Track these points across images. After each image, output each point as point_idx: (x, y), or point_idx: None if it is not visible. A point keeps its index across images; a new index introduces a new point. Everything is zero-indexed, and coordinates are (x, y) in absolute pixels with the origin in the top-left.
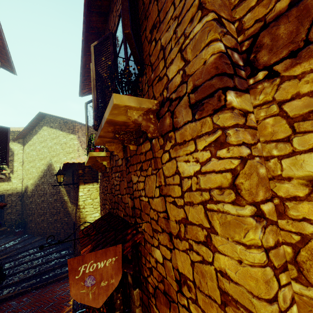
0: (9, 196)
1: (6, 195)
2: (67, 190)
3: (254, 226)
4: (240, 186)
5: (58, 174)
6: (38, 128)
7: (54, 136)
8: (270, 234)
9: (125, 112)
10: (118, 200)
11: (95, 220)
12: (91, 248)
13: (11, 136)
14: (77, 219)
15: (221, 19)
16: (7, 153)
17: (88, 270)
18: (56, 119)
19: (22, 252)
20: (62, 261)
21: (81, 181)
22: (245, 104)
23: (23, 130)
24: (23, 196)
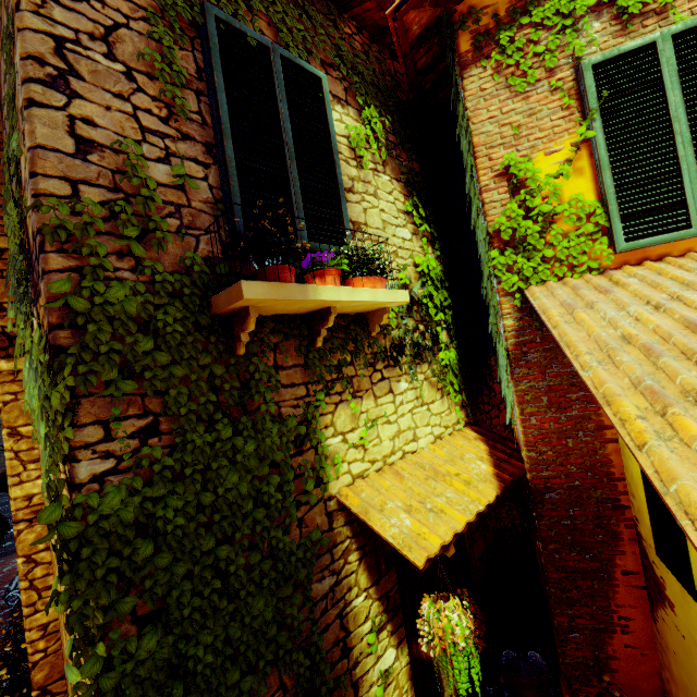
0: None
1: None
2: None
3: (7, 440)
4: (3, 418)
5: None
6: None
7: None
8: (25, 443)
9: None
10: None
11: None
12: None
13: None
14: None
15: (3, 305)
16: None
17: None
18: None
19: None
20: None
21: None
22: (19, 365)
23: None
24: None
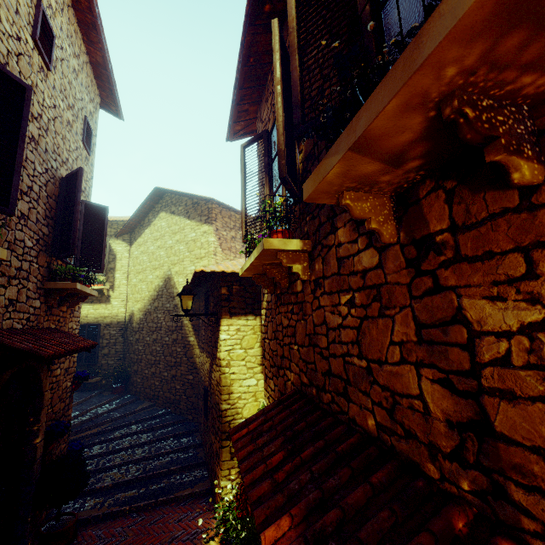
0: (106, 327)
1: (103, 326)
2: (194, 326)
3: None
4: None
5: (184, 293)
6: (153, 216)
7: (176, 229)
8: None
9: None
10: (345, 372)
11: (266, 408)
12: (299, 542)
13: (113, 229)
14: (213, 385)
15: None
16: (102, 252)
17: None
18: (181, 198)
19: (120, 426)
20: (182, 458)
21: (225, 310)
22: None
23: (130, 219)
24: (126, 329)
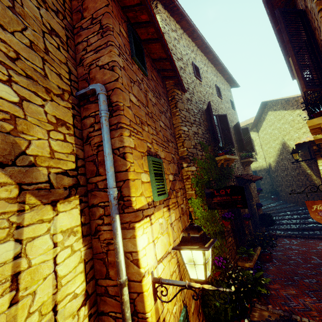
0: (259, 171)
1: (257, 171)
2: (308, 164)
3: None
4: None
5: (293, 153)
6: (264, 115)
7: (280, 117)
8: None
9: (320, 124)
10: None
11: None
12: None
13: None
14: None
15: None
16: (251, 144)
17: (319, 208)
18: (277, 101)
19: (281, 212)
20: (319, 226)
21: (318, 156)
22: None
23: (253, 121)
24: (269, 171)
